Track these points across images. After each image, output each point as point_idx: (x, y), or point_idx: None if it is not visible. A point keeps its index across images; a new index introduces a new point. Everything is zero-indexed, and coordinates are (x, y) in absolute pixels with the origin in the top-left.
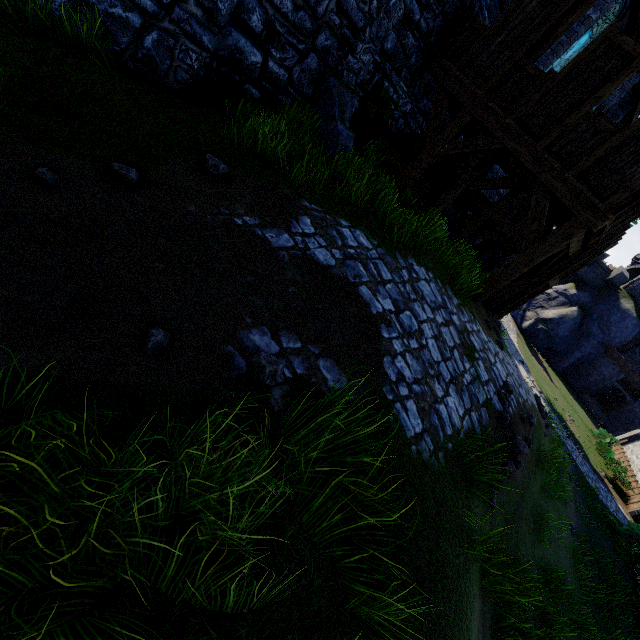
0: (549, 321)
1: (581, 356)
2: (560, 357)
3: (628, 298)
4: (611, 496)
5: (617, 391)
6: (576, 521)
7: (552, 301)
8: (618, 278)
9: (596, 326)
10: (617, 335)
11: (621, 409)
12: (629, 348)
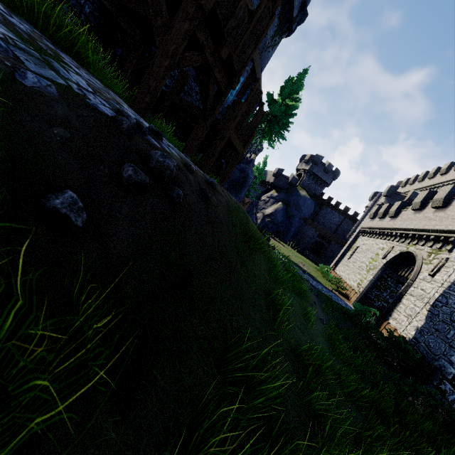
0: (270, 215)
1: (295, 230)
2: (285, 234)
3: (302, 189)
4: (340, 298)
5: (320, 243)
6: (324, 317)
7: (268, 203)
8: (293, 180)
9: (294, 209)
10: (306, 211)
11: (325, 252)
12: (314, 217)
